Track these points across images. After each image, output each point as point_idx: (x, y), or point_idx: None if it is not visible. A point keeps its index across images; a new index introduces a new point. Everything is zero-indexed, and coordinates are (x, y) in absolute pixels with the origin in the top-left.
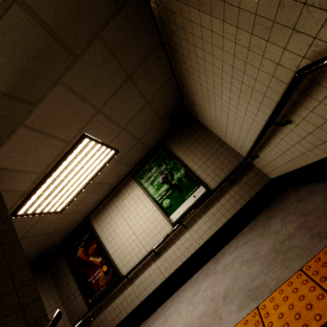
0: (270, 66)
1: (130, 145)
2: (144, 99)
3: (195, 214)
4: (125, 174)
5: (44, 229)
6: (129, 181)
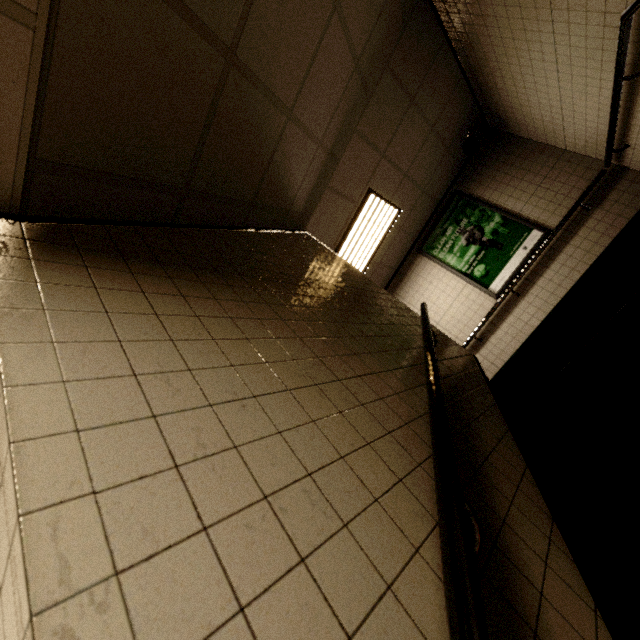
0: (597, 18)
1: (412, 201)
2: (428, 125)
3: (531, 273)
4: (406, 251)
5: None
6: (414, 258)
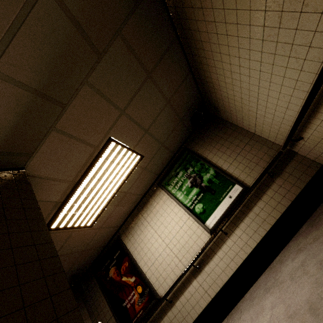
0: None
1: (153, 150)
2: (164, 98)
3: (235, 217)
4: (151, 183)
5: (75, 246)
6: (156, 189)
